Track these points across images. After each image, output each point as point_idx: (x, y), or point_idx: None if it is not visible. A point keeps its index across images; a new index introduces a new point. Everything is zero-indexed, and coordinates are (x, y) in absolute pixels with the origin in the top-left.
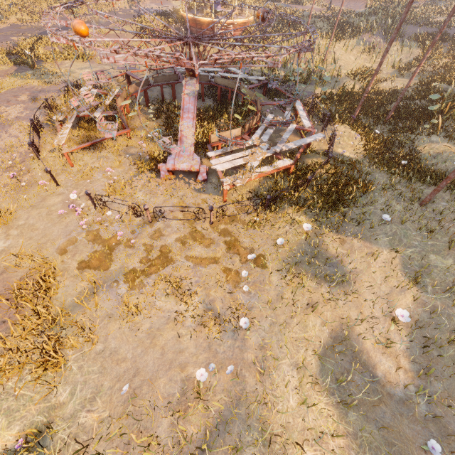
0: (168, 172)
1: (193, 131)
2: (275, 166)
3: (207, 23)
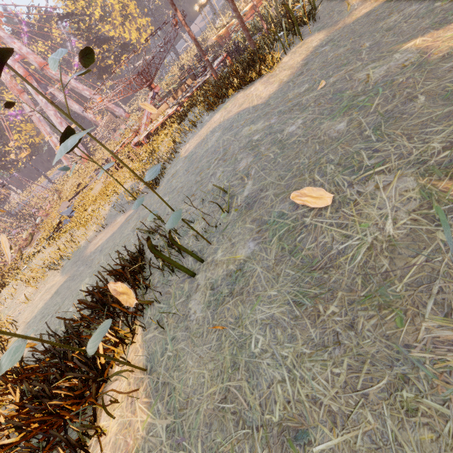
0: (135, 146)
1: (145, 120)
2: (166, 114)
3: (225, 32)
